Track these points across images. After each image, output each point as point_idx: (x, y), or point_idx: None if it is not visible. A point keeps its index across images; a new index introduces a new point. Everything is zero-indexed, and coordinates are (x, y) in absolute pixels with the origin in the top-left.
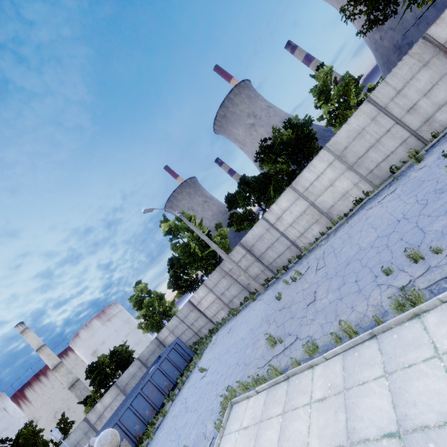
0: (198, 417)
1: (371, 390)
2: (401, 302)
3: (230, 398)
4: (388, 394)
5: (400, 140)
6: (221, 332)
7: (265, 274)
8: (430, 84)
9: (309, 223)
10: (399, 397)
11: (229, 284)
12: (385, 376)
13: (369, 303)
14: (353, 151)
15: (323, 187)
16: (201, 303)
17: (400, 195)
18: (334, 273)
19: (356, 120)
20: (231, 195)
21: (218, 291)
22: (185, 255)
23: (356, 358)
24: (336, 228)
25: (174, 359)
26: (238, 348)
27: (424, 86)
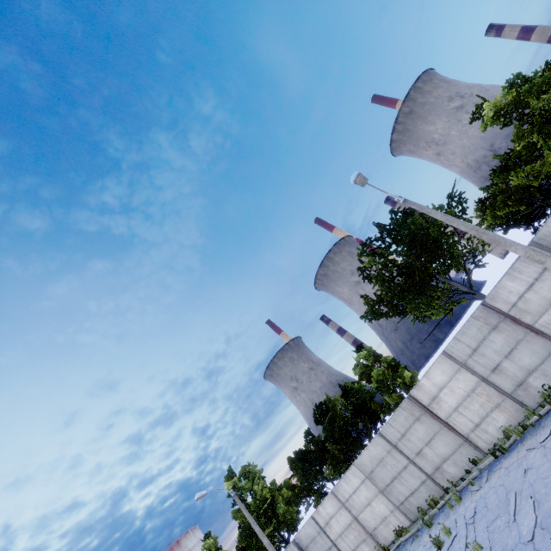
0: None
1: None
2: None
3: None
4: None
5: (419, 479)
6: None
7: None
8: (428, 436)
9: (357, 540)
10: None
11: None
12: None
13: None
14: (379, 477)
15: (362, 503)
16: None
17: None
18: None
19: (374, 448)
20: (291, 460)
21: None
22: (243, 533)
23: None
24: None
25: None
26: None
27: (423, 437)
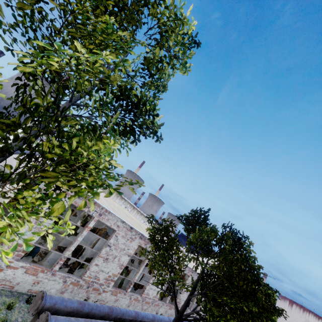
0: None
1: None
2: None
3: None
4: None
5: None
6: None
7: None
8: None
9: None
10: None
11: None
12: None
13: None
14: None
15: None
16: None
17: None
18: None
19: None
20: None
21: None
22: None
23: None
24: None
25: None
26: None
27: None
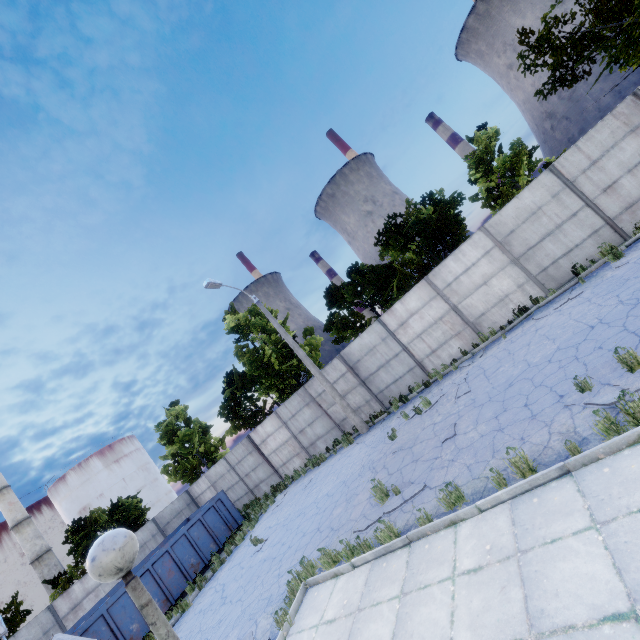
0: (244, 610)
1: (571, 549)
2: (613, 420)
3: (305, 577)
4: (605, 553)
5: (590, 229)
6: (292, 489)
7: (370, 407)
8: (638, 157)
9: (445, 336)
10: (628, 556)
11: (314, 417)
12: (594, 527)
13: (552, 430)
14: (521, 238)
15: (473, 285)
16: (266, 442)
17: (591, 298)
18: (487, 398)
19: (531, 194)
20: (335, 286)
21: (295, 426)
22: (254, 364)
23: (536, 506)
24: (487, 345)
25: (212, 523)
26: (320, 507)
27: (629, 159)
